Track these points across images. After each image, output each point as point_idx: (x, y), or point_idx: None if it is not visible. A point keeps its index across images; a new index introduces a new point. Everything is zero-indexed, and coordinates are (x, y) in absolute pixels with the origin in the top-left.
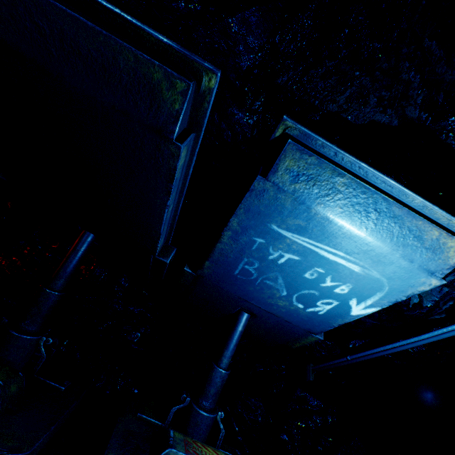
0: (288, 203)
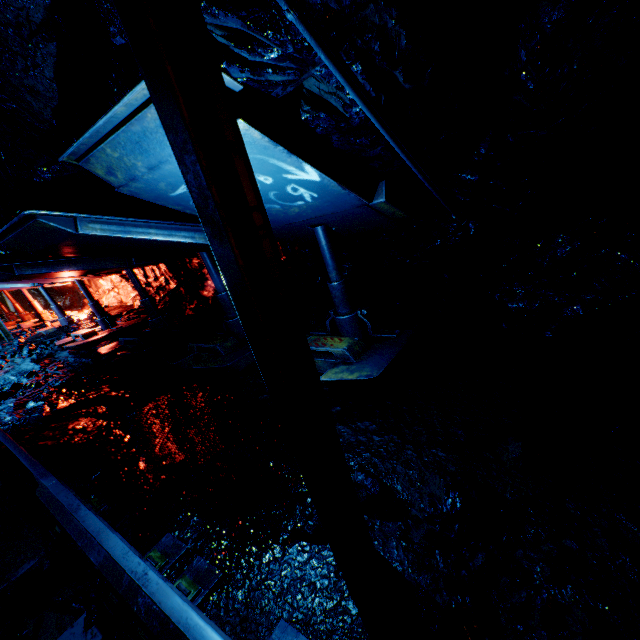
0: (140, 185)
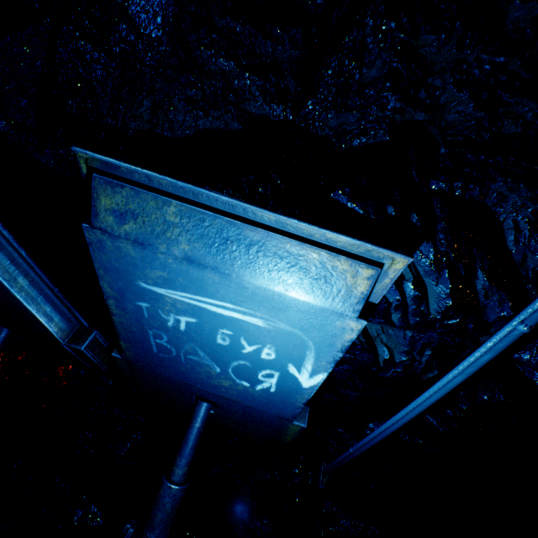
0: (133, 251)
